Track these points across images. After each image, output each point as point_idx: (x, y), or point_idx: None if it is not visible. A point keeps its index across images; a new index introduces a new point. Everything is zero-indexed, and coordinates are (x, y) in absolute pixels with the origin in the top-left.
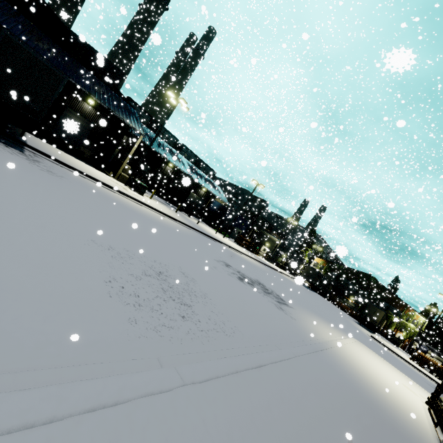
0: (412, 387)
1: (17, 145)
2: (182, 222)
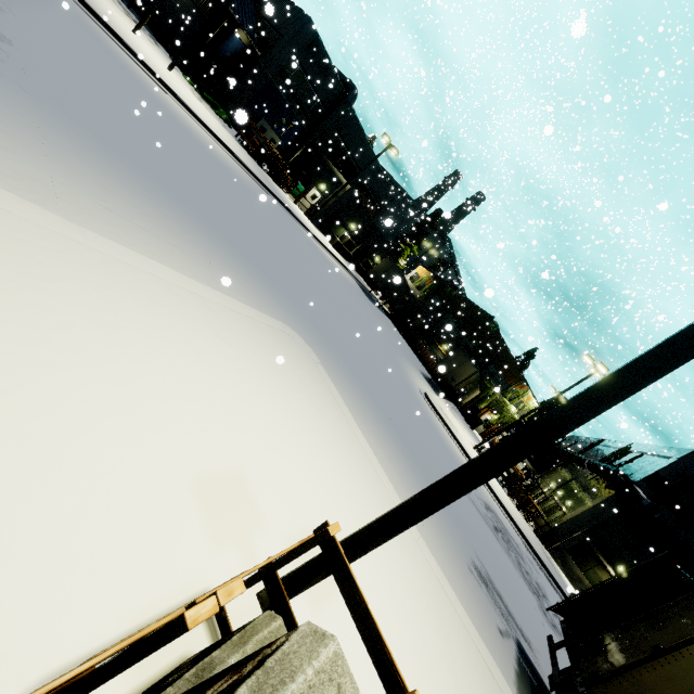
0: (313, 494)
1: None
2: None
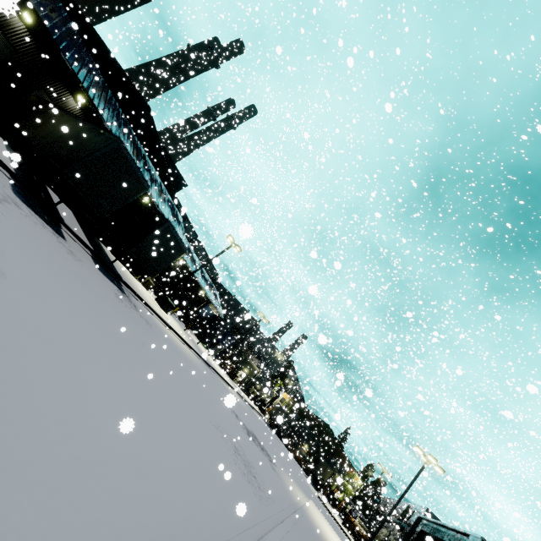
0: None
1: (118, 282)
2: (196, 351)
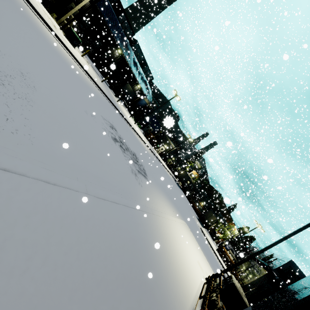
0: (203, 265)
1: None
2: (99, 86)
